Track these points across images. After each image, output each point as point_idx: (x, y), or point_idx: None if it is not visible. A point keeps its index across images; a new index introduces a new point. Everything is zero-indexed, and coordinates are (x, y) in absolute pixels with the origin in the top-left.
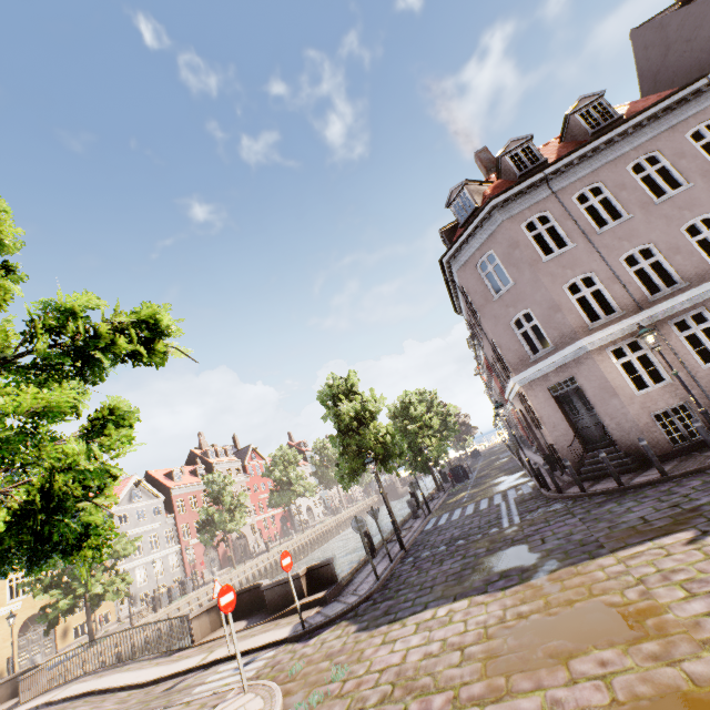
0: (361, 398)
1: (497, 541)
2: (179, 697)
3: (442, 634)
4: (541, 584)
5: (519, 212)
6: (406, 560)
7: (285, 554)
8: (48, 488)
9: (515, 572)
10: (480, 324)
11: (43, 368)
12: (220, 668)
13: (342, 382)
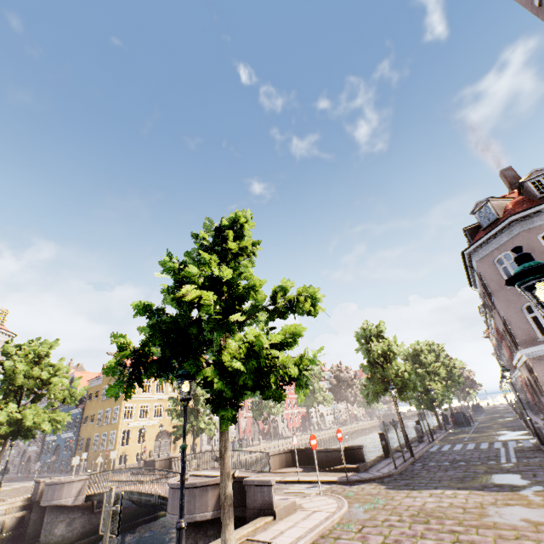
0: (387, 342)
1: (494, 468)
2: (275, 490)
3: (449, 500)
4: (527, 494)
5: (536, 226)
6: (416, 464)
7: (339, 430)
8: (300, 363)
9: (507, 486)
10: (493, 303)
11: (276, 312)
12: (295, 485)
13: (373, 328)
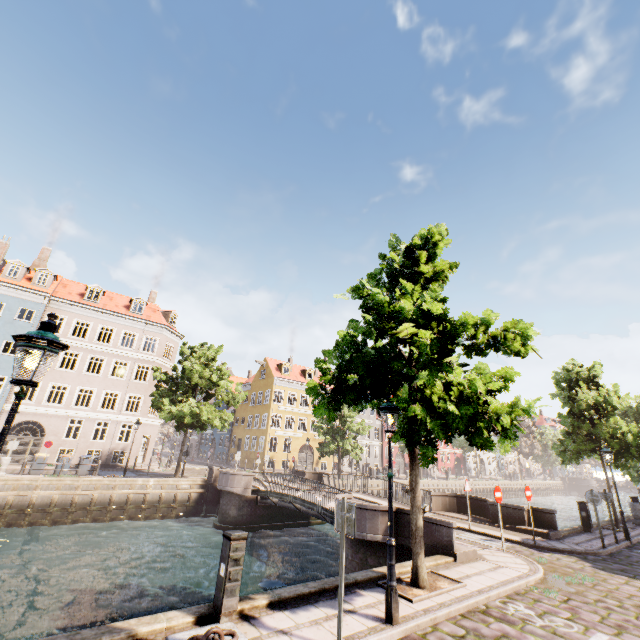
0: (605, 392)
1: None
2: None
3: None
4: None
5: None
6: (634, 550)
7: (527, 488)
8: (510, 412)
9: None
10: None
11: (474, 348)
12: (465, 533)
13: (583, 370)
